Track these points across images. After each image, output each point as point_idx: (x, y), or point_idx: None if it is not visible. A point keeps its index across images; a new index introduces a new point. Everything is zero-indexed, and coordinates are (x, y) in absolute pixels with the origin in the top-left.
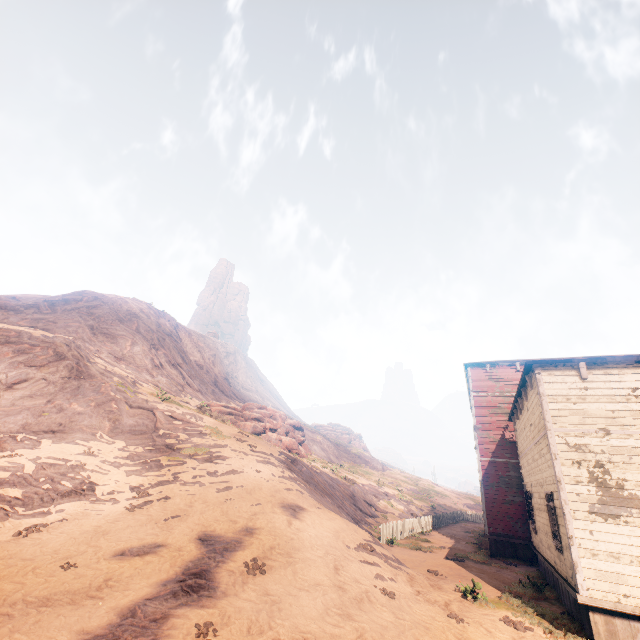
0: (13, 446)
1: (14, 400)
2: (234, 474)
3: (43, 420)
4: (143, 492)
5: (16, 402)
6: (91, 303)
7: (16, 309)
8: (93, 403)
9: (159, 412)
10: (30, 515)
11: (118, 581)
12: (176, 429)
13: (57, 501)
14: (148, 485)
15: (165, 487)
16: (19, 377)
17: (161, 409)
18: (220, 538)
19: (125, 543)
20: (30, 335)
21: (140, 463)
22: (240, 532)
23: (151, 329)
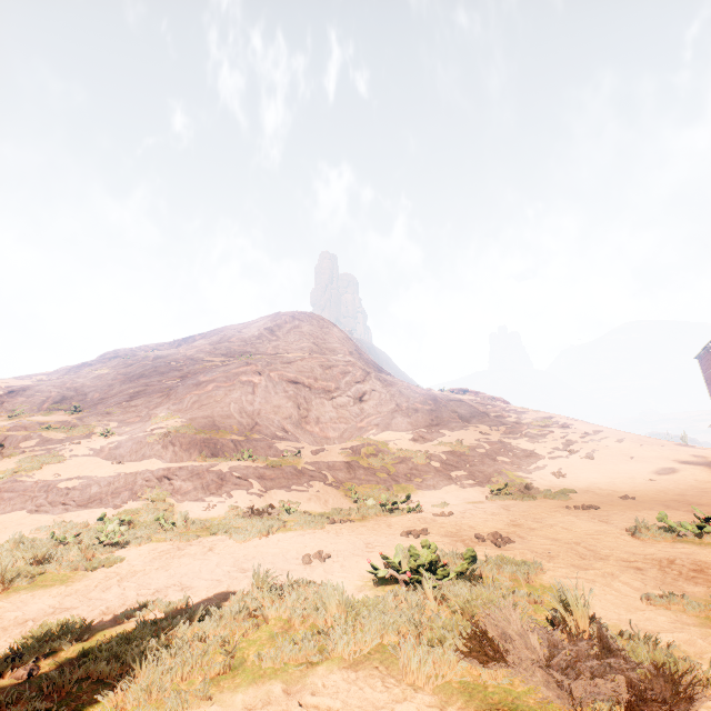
0: (431, 437)
1: (374, 409)
2: (601, 432)
3: (415, 419)
4: (569, 450)
5: (378, 410)
6: (293, 323)
7: (253, 341)
8: (429, 402)
9: (468, 401)
10: (535, 469)
11: (705, 480)
12: (498, 411)
13: (531, 461)
14: (560, 446)
15: (576, 445)
16: (358, 392)
17: (465, 399)
18: (694, 462)
19: (643, 470)
20: (332, 358)
21: (521, 436)
22: (696, 458)
23: (344, 337)
